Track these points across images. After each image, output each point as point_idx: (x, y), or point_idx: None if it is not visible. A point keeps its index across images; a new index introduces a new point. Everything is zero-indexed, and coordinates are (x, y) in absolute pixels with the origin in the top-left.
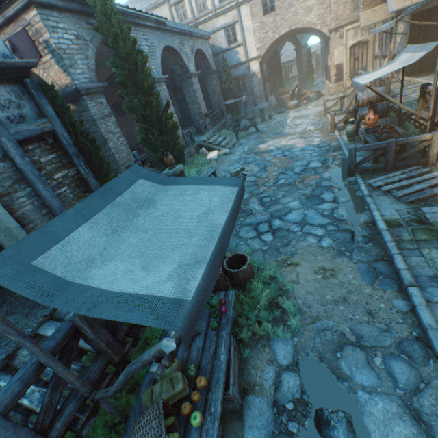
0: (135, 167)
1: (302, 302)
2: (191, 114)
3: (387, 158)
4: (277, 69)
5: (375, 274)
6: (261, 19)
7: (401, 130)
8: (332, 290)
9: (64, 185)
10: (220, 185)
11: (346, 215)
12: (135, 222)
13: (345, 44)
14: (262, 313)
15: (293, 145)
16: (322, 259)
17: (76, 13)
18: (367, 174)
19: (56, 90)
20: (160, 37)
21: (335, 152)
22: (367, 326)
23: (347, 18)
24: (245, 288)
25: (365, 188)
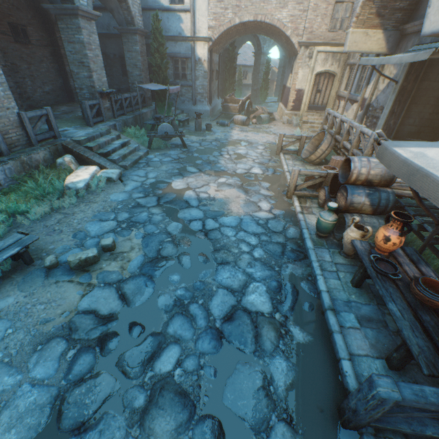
0: None
1: None
2: (76, 83)
3: None
4: (231, 68)
5: None
6: None
7: None
8: None
9: None
10: None
11: None
12: None
13: (313, 68)
14: None
15: (226, 202)
16: None
17: None
18: (393, 434)
19: None
20: None
21: (296, 262)
22: None
23: (322, 36)
24: None
25: None
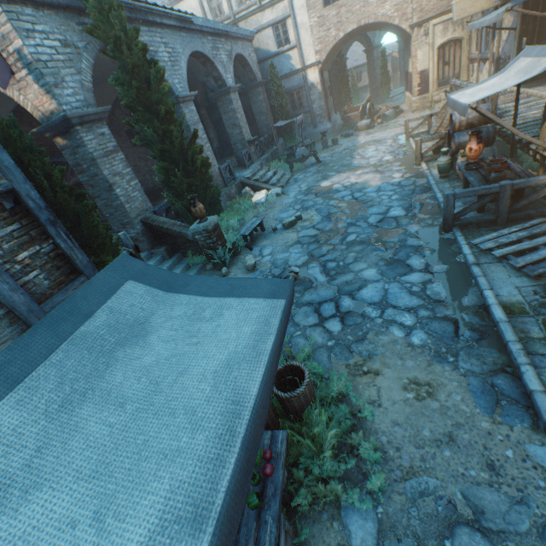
0: (122, 258)
1: (387, 439)
2: (231, 141)
3: (498, 207)
4: (342, 78)
5: (494, 397)
6: (321, 12)
7: (516, 165)
8: (431, 421)
9: (34, 268)
10: (256, 294)
11: (445, 293)
12: (105, 378)
13: (432, 44)
14: (328, 462)
15: (365, 183)
16: (414, 366)
17: (62, 9)
18: (471, 228)
19: (19, 126)
20: (185, 39)
21: (423, 194)
22: (490, 492)
23: (434, 9)
24: (302, 416)
25: (470, 251)
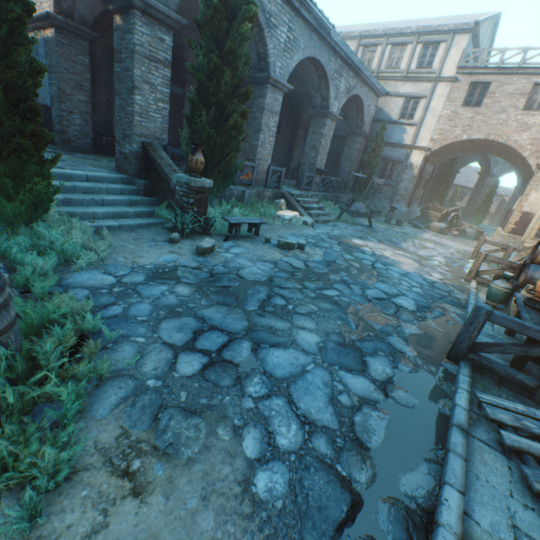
0: None
1: None
2: (303, 160)
3: None
4: (444, 181)
5: None
6: (457, 108)
7: None
8: None
9: None
10: None
11: (381, 438)
12: None
13: None
14: None
15: (398, 262)
16: (205, 534)
17: None
18: (488, 377)
19: None
20: (313, 42)
21: (452, 305)
22: None
23: None
24: None
25: (466, 405)
